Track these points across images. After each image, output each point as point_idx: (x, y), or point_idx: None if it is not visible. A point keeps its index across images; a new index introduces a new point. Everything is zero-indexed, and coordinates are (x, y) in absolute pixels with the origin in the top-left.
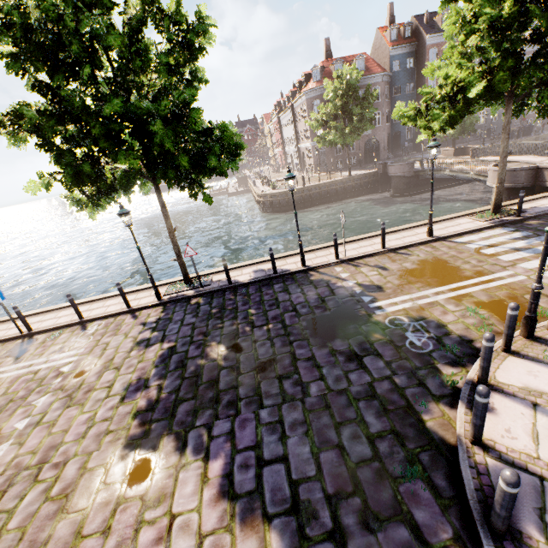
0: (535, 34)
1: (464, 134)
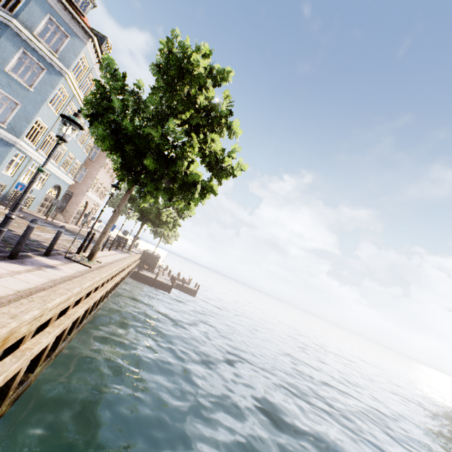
0: None
1: None
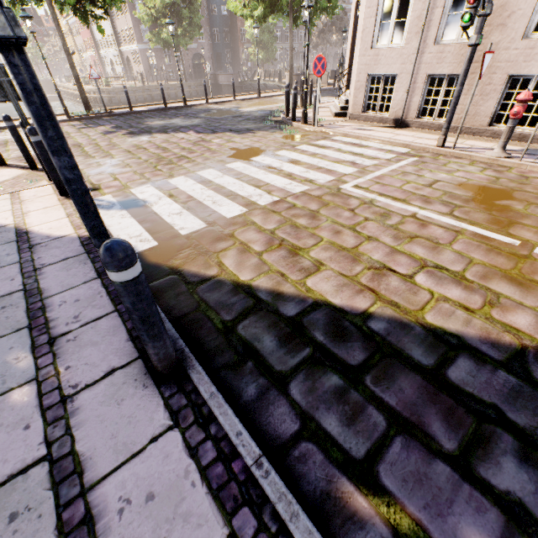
0: None
1: (269, 61)
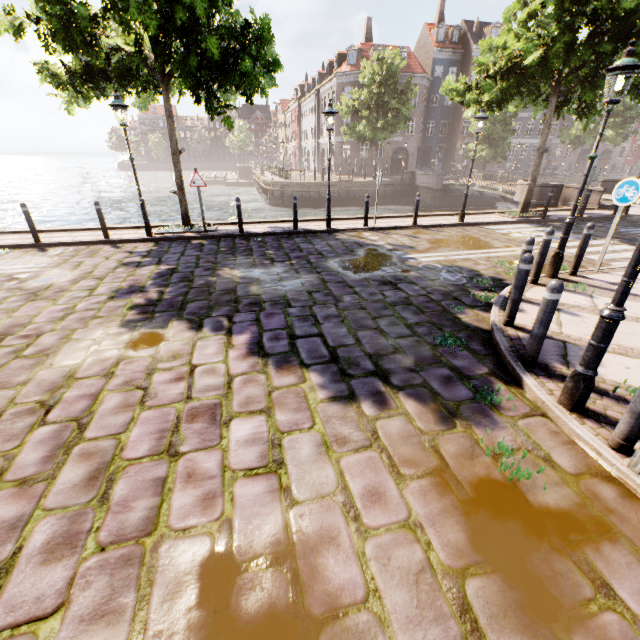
0: (593, 15)
1: (495, 159)
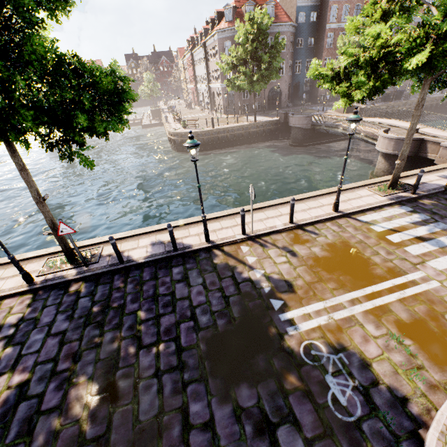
0: None
1: None
